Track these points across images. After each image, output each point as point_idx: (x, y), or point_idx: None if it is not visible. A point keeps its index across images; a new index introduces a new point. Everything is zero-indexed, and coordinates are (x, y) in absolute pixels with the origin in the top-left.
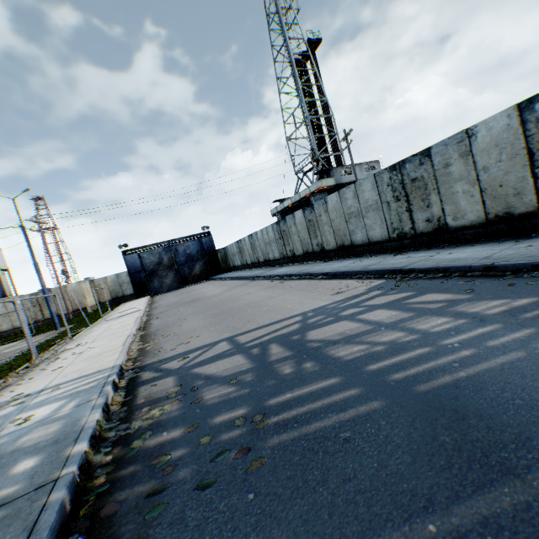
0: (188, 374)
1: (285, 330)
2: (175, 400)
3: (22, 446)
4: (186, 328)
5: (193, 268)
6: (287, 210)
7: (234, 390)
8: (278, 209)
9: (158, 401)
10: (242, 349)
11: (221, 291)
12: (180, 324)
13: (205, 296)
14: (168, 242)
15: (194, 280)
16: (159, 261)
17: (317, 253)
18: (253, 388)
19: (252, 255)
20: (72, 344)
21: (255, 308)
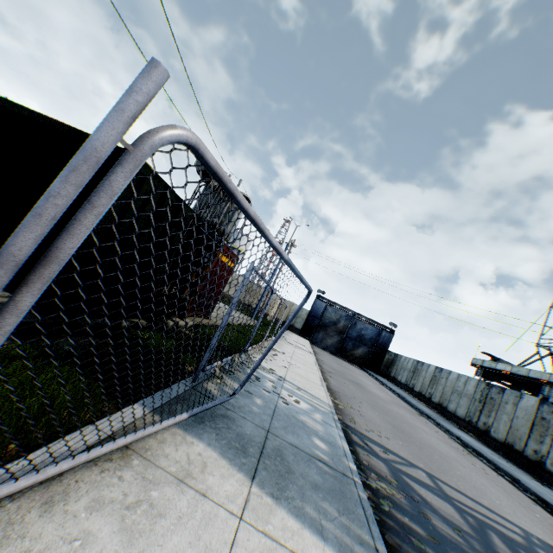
0: (399, 474)
1: (503, 529)
2: (400, 492)
3: (305, 423)
4: (369, 416)
5: (356, 348)
6: (496, 372)
7: (463, 542)
8: (484, 363)
9: (382, 477)
10: (450, 501)
11: (386, 399)
12: (359, 405)
13: (369, 389)
14: (354, 312)
15: (350, 358)
16: (336, 321)
17: (526, 459)
18: None
19: (425, 386)
20: (275, 346)
21: (444, 460)
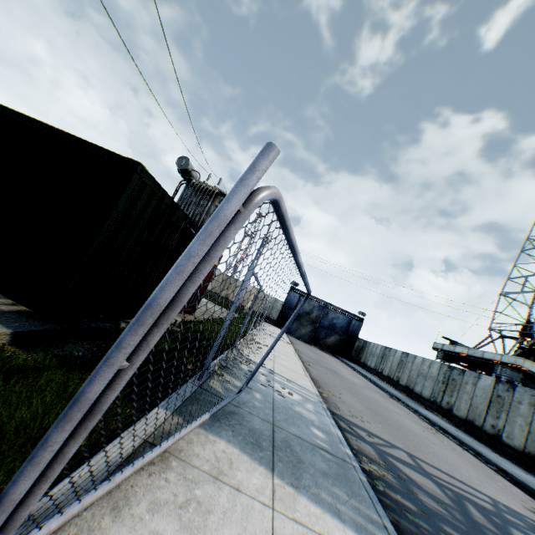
0: (385, 456)
1: (475, 498)
2: (389, 472)
3: (301, 413)
4: (349, 402)
5: (328, 336)
6: (454, 355)
7: (447, 513)
8: (444, 347)
9: (372, 459)
10: (430, 477)
11: (361, 384)
12: (339, 392)
13: (344, 376)
14: (326, 303)
15: (323, 346)
16: (309, 312)
17: (485, 434)
18: (469, 530)
19: (393, 370)
20: (257, 339)
21: (418, 439)
